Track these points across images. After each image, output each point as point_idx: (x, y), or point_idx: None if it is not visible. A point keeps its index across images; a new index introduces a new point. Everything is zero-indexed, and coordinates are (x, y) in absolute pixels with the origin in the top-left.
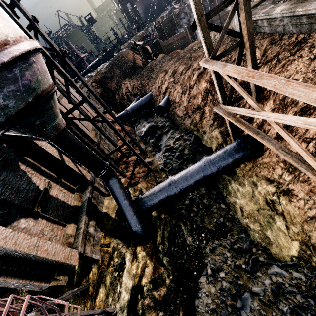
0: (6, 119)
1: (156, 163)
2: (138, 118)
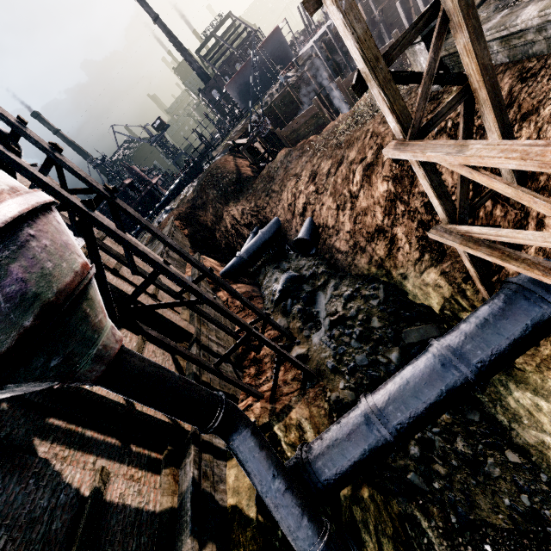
0: None
1: (317, 356)
2: (263, 265)
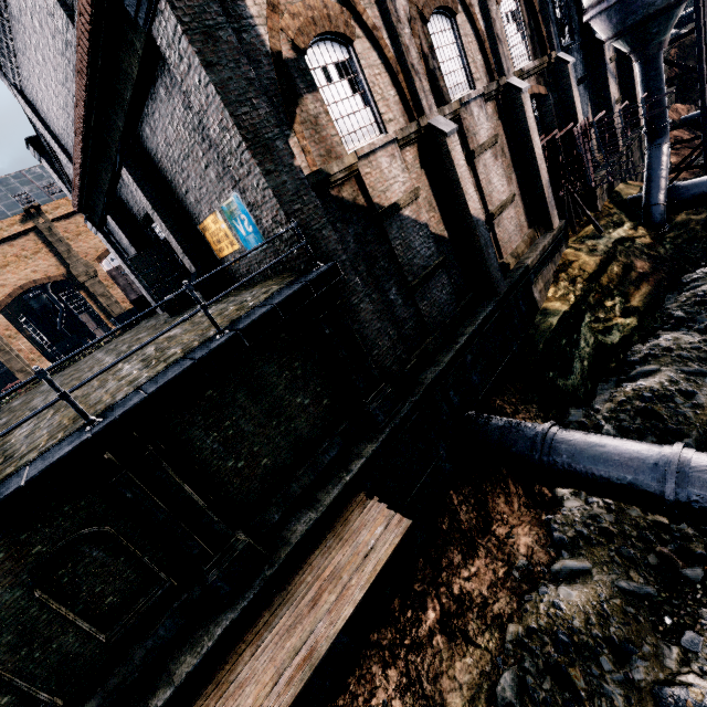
0: (641, 18)
1: None
2: None
